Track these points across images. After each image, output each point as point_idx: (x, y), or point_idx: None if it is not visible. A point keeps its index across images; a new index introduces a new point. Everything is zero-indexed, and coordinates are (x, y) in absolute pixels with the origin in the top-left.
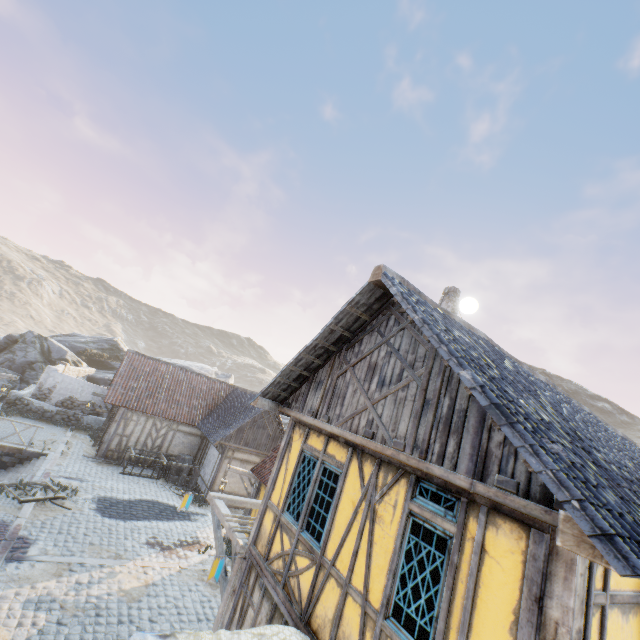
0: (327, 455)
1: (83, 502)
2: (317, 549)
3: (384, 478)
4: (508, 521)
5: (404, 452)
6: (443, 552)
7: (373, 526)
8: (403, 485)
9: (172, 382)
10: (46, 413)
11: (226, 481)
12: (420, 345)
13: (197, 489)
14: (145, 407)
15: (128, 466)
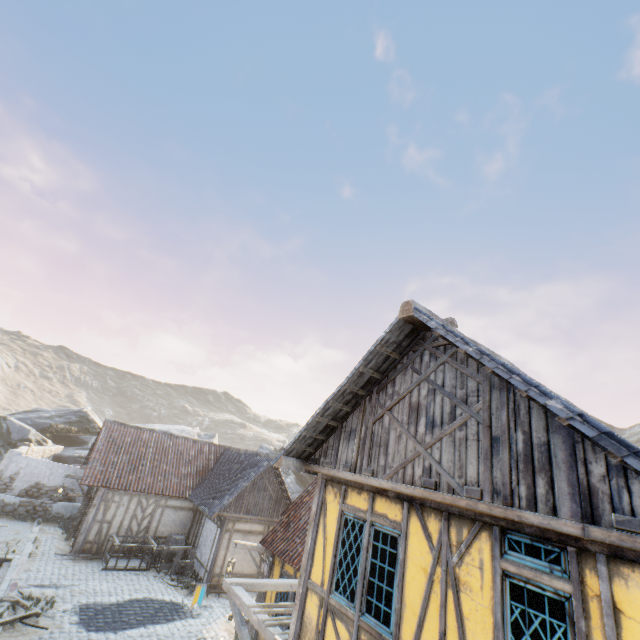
0: (376, 515)
1: (61, 616)
2: (388, 636)
3: (458, 534)
4: (637, 569)
5: (482, 500)
6: (562, 619)
7: (458, 596)
8: (485, 540)
9: (157, 450)
10: (7, 507)
11: (234, 560)
12: (468, 378)
13: (194, 575)
14: (128, 484)
15: (110, 559)
